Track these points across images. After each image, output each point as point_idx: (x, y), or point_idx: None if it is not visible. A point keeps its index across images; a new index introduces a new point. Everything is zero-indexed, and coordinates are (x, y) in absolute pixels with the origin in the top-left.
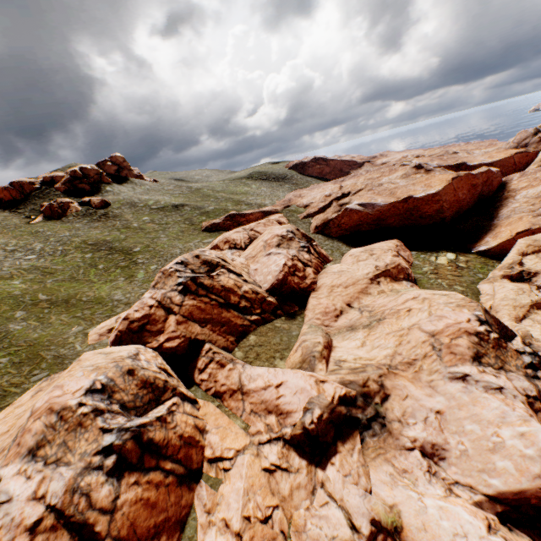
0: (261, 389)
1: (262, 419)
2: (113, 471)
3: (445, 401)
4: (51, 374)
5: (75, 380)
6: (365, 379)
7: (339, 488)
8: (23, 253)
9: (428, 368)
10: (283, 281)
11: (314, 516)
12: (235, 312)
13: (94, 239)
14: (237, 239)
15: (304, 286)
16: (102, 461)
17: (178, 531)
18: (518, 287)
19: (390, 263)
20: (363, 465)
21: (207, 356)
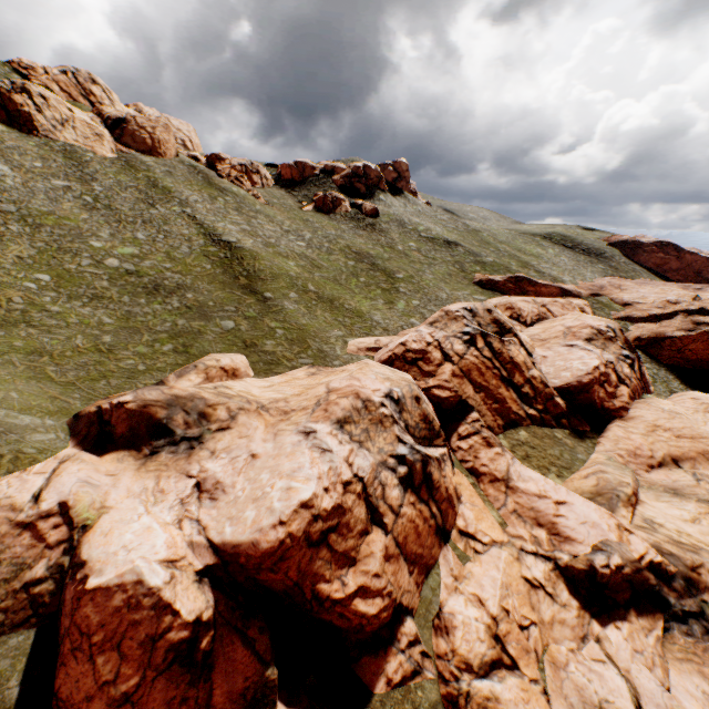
0: (533, 494)
1: (526, 527)
2: (402, 480)
3: None
4: (315, 365)
5: (370, 380)
6: (696, 562)
7: (625, 657)
8: (295, 237)
9: None
10: (586, 386)
11: (582, 663)
12: (513, 394)
13: (357, 248)
14: (524, 310)
15: (609, 407)
16: (395, 465)
17: (423, 574)
18: None
19: None
20: (660, 656)
21: (472, 425)
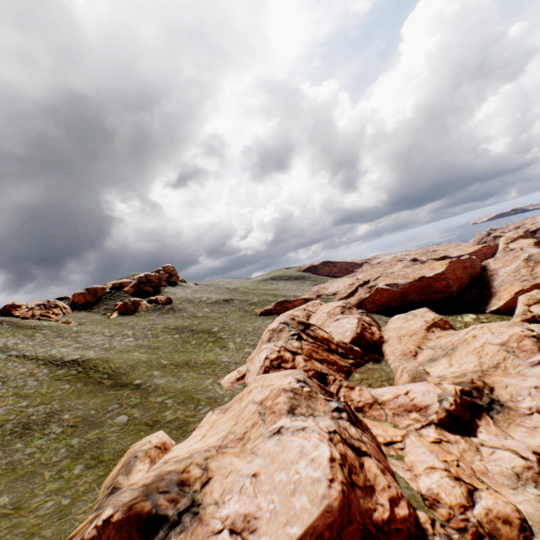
0: (393, 398)
1: (405, 418)
2: (349, 421)
3: (536, 380)
4: (214, 408)
5: (279, 381)
6: (470, 379)
7: (496, 440)
8: (120, 337)
9: (511, 365)
10: (361, 334)
11: (489, 461)
12: (337, 356)
13: (173, 325)
14: (300, 315)
15: (376, 339)
16: (339, 415)
17: (396, 482)
18: (537, 325)
19: (434, 317)
20: (502, 431)
21: (335, 383)
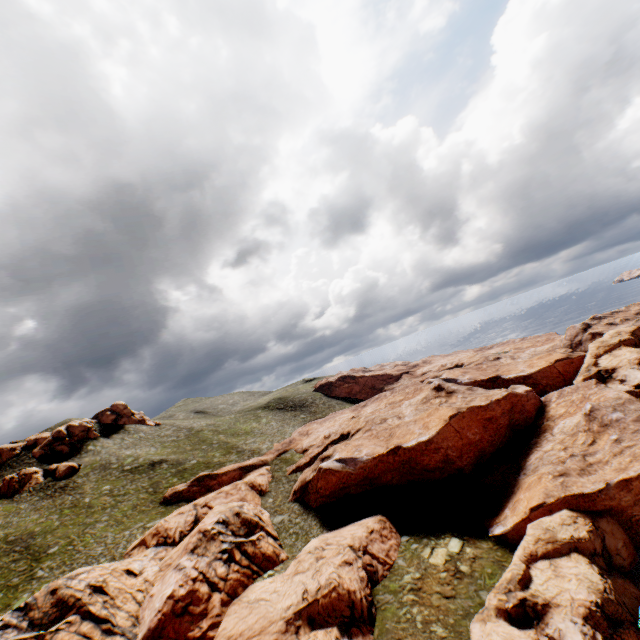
0: None
1: None
2: None
3: None
4: None
5: None
6: None
7: None
8: None
9: None
10: (156, 630)
11: None
12: None
13: (20, 531)
14: (172, 527)
15: (195, 635)
16: None
17: None
18: None
19: (324, 583)
20: None
21: None
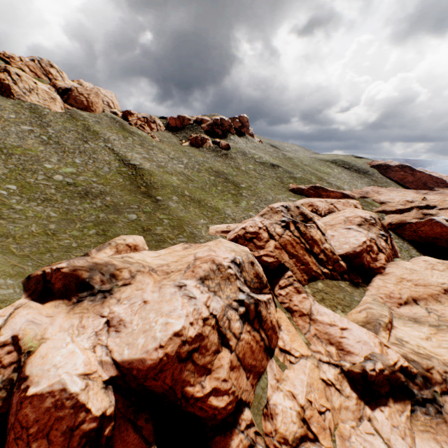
0: (327, 324)
1: (322, 345)
2: (242, 316)
3: None
4: (188, 242)
5: (222, 251)
6: (429, 366)
7: (387, 430)
8: (177, 161)
9: None
10: (358, 254)
11: (359, 436)
12: (313, 259)
13: (216, 168)
14: (320, 207)
15: (373, 267)
16: (237, 306)
17: (256, 378)
18: None
19: None
20: (409, 429)
21: (288, 280)
